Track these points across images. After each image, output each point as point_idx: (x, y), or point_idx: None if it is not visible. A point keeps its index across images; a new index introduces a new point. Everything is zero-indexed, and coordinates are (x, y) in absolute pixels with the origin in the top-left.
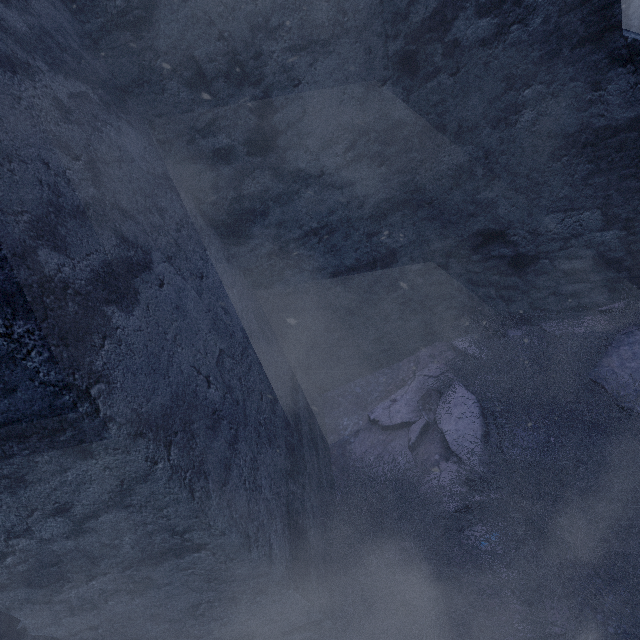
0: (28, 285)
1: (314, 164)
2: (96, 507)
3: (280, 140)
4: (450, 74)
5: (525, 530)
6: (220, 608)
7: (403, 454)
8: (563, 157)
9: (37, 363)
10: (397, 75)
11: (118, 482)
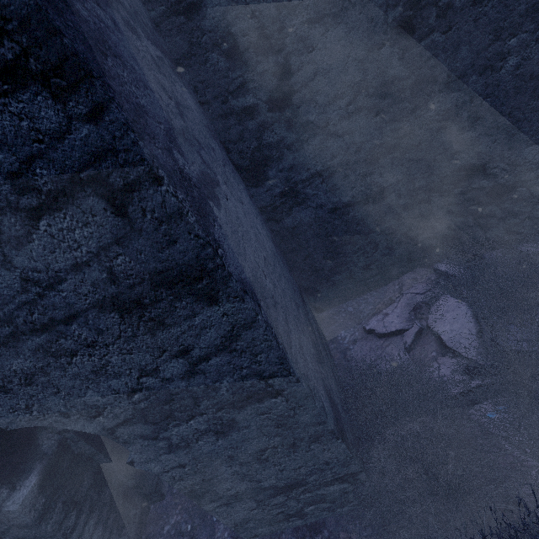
0: (175, 170)
1: (321, 117)
2: (209, 351)
3: (295, 98)
4: (442, 32)
5: (531, 402)
6: (281, 454)
7: (400, 355)
8: None
9: (192, 221)
10: (394, 38)
11: (230, 328)
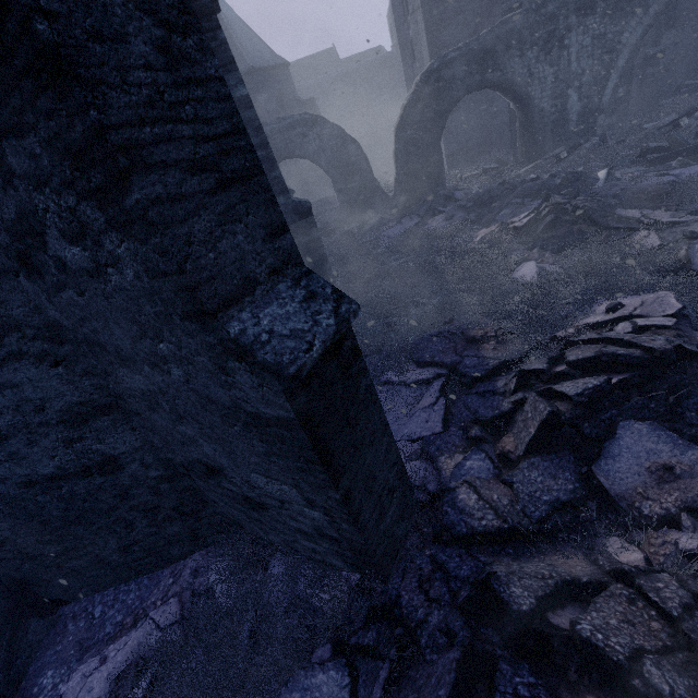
0: None
1: None
2: None
3: None
4: (77, 293)
5: None
6: None
7: None
8: (234, 425)
9: None
10: (25, 270)
11: None
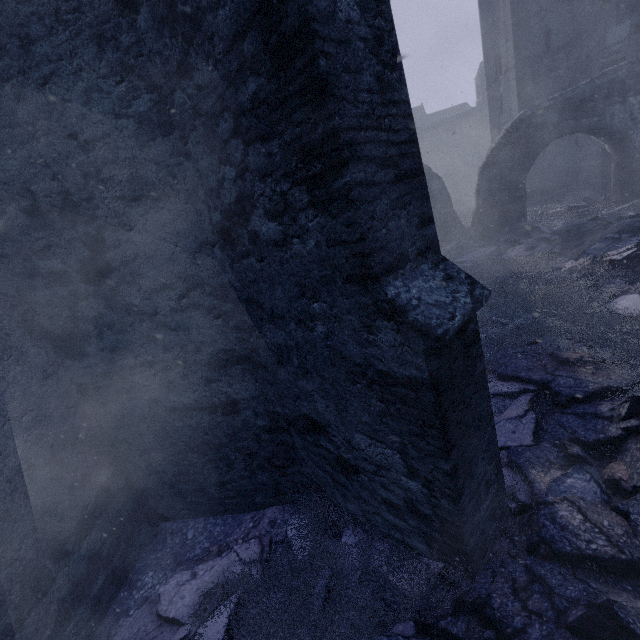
0: None
1: (148, 302)
2: None
3: (113, 275)
4: (257, 259)
5: None
6: None
7: None
8: (358, 383)
9: None
10: (222, 242)
11: None
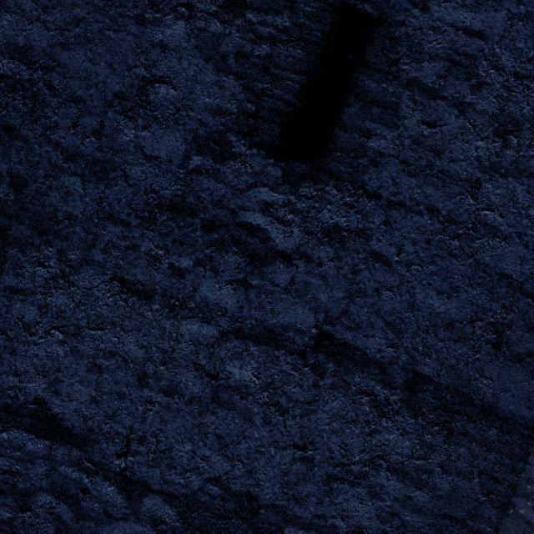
0: None
1: None
2: None
3: None
4: None
5: None
6: None
7: None
8: None
9: None
10: None
11: None
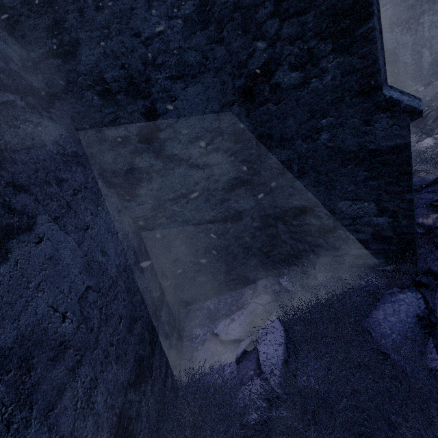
0: None
1: (185, 151)
2: None
3: (161, 134)
4: (274, 104)
5: None
6: None
7: (231, 365)
8: (349, 165)
9: None
10: (241, 100)
11: None
